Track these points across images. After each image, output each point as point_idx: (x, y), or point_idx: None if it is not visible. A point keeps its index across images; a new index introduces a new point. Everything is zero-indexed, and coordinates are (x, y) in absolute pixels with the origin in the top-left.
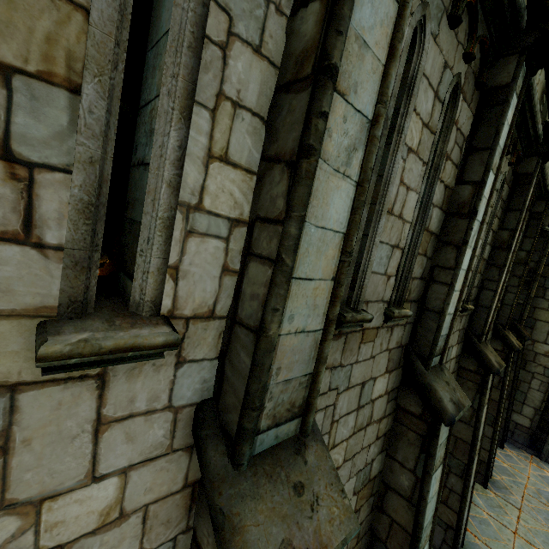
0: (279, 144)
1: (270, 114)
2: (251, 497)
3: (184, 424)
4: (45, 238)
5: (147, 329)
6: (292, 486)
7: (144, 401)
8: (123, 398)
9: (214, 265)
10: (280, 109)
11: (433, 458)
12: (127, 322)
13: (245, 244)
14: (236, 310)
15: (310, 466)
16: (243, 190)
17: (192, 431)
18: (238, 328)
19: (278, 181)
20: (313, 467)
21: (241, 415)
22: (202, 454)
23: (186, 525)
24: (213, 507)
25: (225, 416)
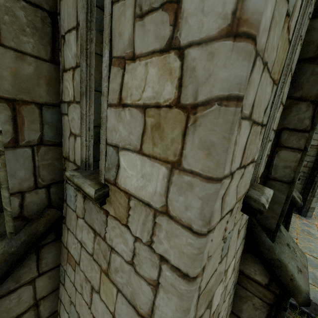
0: (304, 91)
1: (294, 74)
2: (282, 253)
3: (245, 227)
4: (254, 158)
5: (266, 190)
6: (286, 245)
7: (244, 221)
8: (242, 221)
9: (266, 154)
10: (304, 72)
11: (290, 223)
12: (258, 188)
13: (274, 141)
14: (268, 173)
15: (285, 236)
16: (279, 115)
17: (247, 230)
18: (272, 182)
19: (305, 111)
20: (286, 236)
21: (277, 220)
22: (259, 239)
23: (238, 269)
24: (271, 259)
25: (264, 221)
